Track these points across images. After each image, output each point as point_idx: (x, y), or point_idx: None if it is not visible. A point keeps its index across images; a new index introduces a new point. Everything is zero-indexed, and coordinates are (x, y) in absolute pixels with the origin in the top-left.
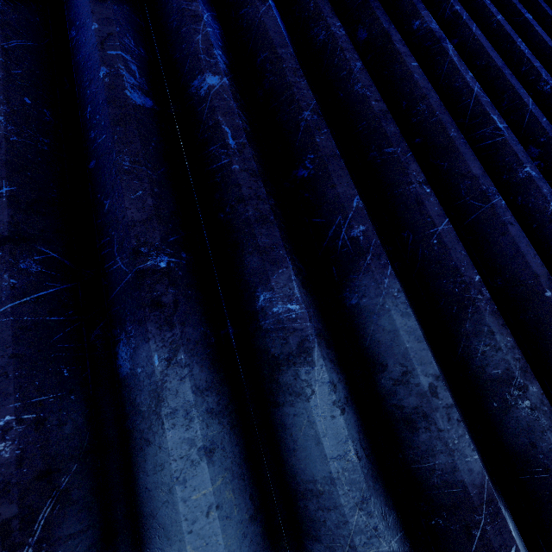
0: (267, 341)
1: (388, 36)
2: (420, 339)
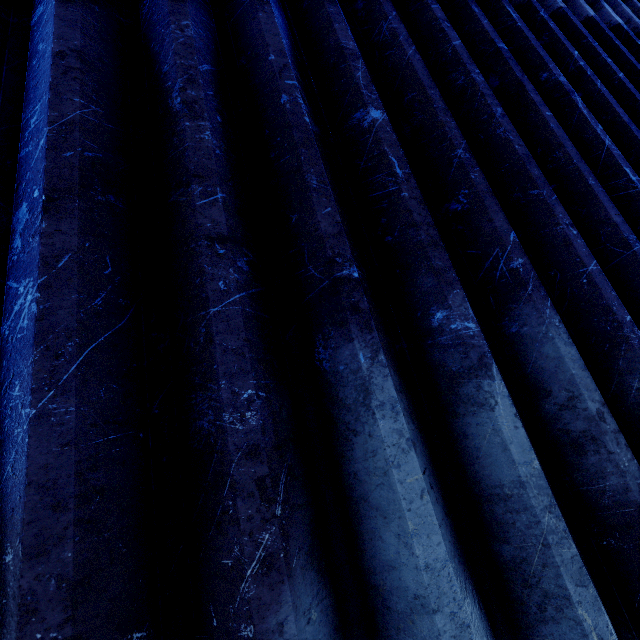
0: (445, 356)
1: (522, 86)
2: (584, 367)
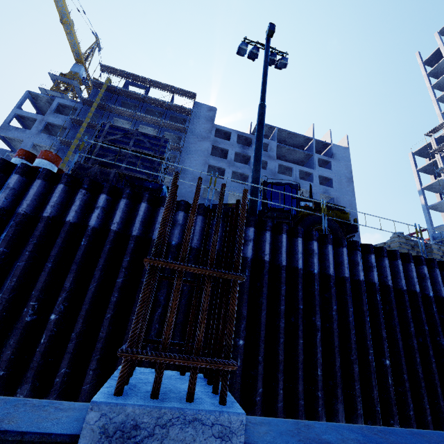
0: None
1: (134, 302)
2: None
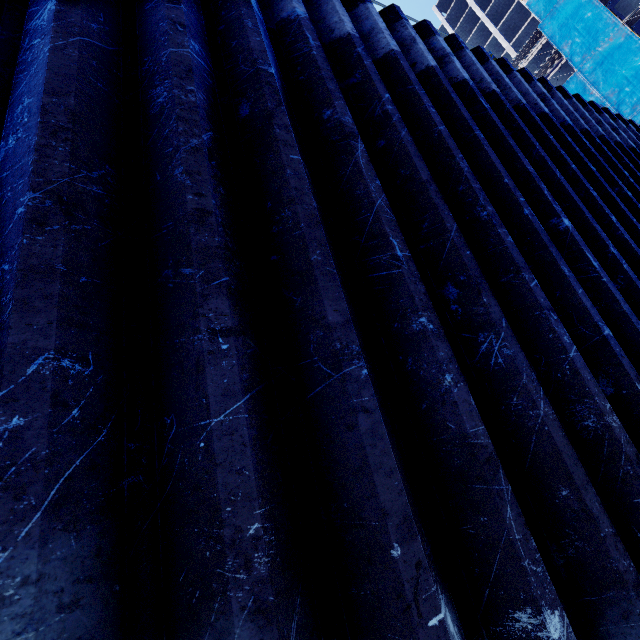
0: None
1: (270, 117)
2: None
